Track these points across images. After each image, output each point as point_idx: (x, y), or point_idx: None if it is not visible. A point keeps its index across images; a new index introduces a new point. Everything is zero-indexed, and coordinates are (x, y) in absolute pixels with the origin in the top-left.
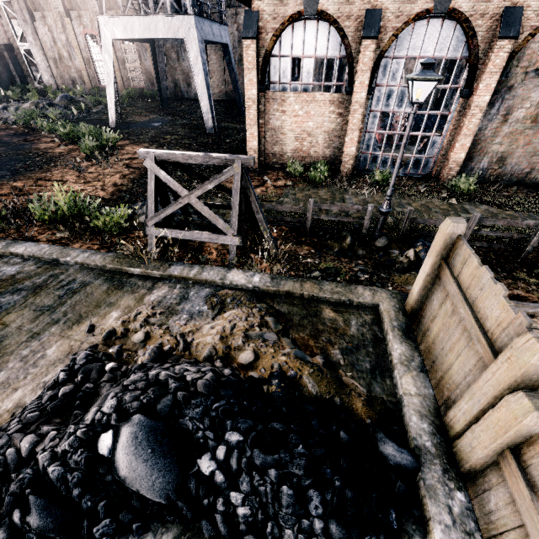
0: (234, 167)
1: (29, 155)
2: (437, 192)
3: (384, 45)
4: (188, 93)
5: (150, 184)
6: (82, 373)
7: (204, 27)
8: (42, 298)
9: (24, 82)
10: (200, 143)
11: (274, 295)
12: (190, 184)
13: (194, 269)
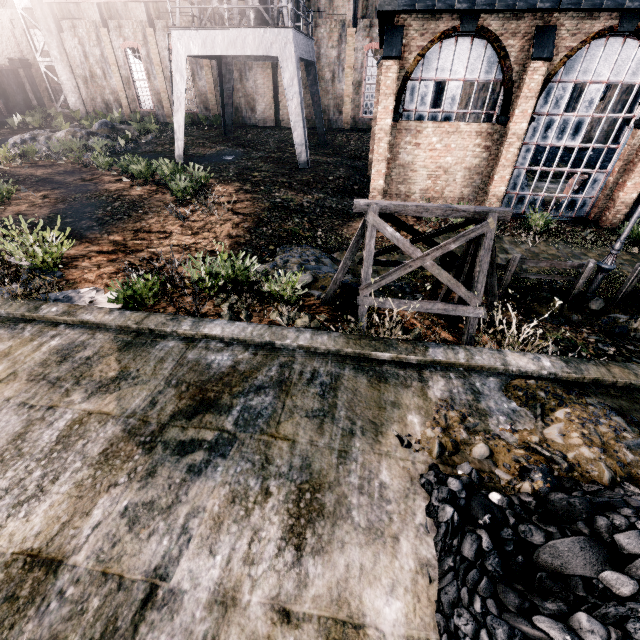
0: (489, 222)
1: (103, 199)
2: (606, 239)
3: (553, 67)
4: (251, 120)
5: (369, 242)
6: (487, 512)
7: (298, 42)
8: (301, 399)
9: (42, 106)
10: (300, 182)
11: (578, 383)
12: (315, 233)
13: (459, 352)
